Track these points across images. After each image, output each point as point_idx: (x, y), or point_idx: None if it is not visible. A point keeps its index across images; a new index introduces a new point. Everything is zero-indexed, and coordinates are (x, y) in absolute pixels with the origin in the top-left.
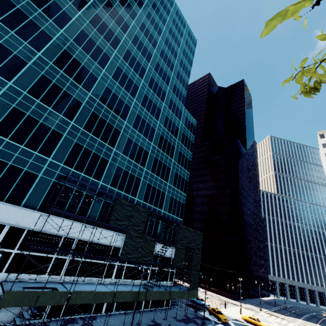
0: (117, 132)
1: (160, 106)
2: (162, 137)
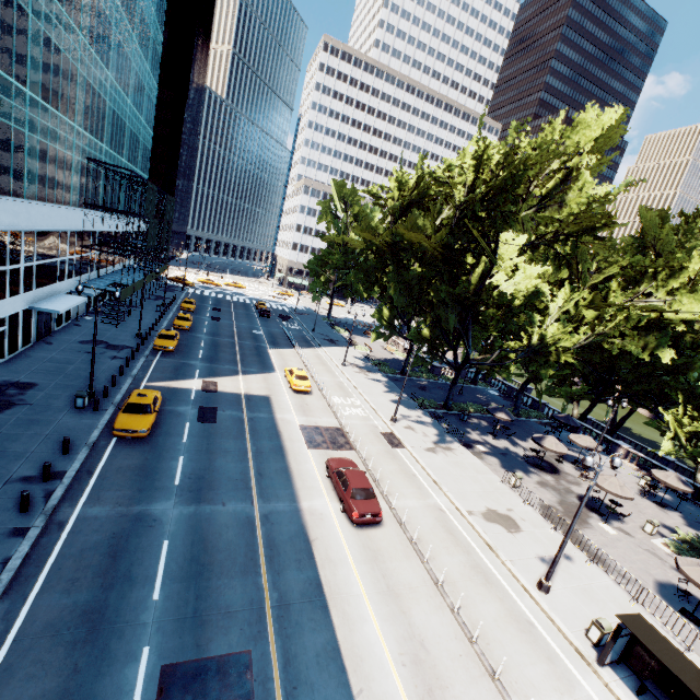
0: (111, 30)
1: None
2: (142, 12)
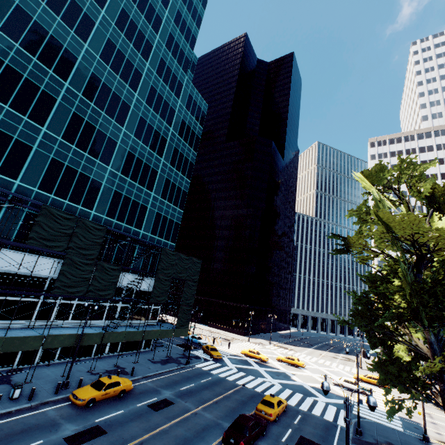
0: (50, 100)
1: (141, 67)
2: (143, 121)
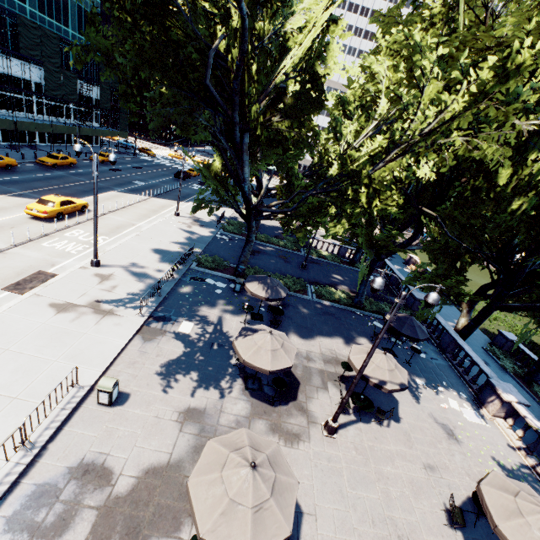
0: None
1: None
2: None
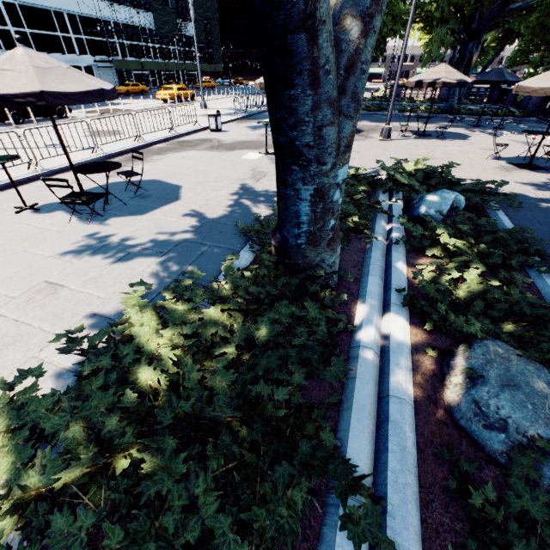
0: None
1: None
2: None
